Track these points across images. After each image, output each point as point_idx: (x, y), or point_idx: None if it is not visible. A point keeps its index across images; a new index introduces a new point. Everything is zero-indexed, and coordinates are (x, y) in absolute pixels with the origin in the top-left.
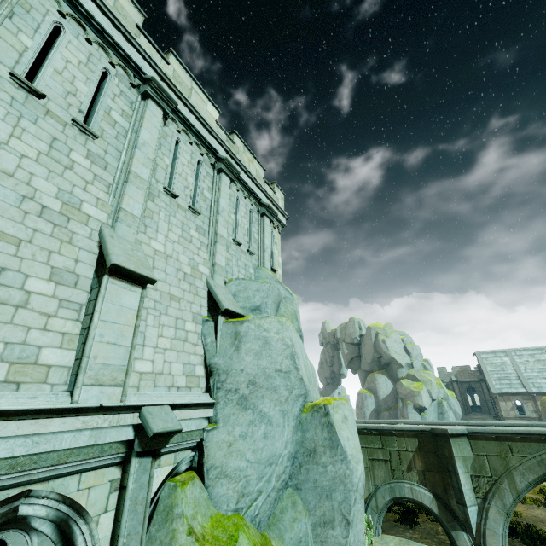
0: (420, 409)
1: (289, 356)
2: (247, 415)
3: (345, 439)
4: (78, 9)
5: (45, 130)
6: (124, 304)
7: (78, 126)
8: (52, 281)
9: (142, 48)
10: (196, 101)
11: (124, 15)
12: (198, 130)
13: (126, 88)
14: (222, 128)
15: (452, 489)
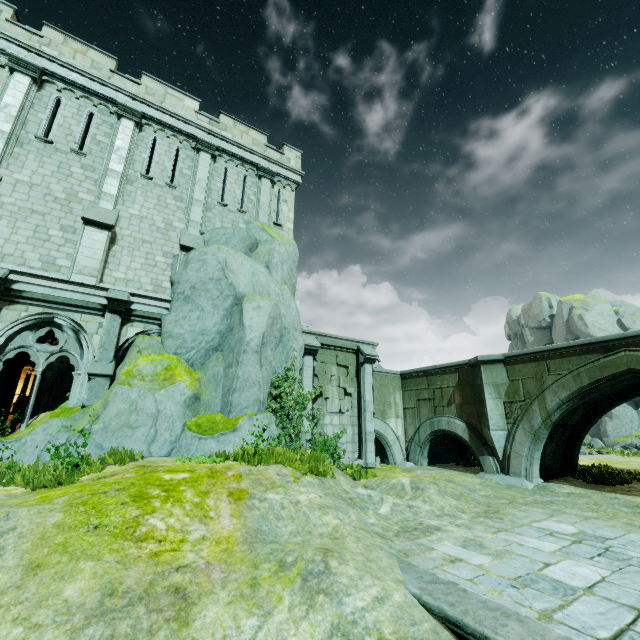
0: (636, 402)
1: (220, 269)
2: (189, 307)
3: (248, 317)
4: (68, 83)
5: (56, 160)
6: (97, 240)
7: (74, 152)
8: (62, 231)
9: (113, 84)
10: (171, 103)
11: (99, 69)
12: (172, 125)
13: (107, 117)
14: (202, 114)
15: (485, 418)
